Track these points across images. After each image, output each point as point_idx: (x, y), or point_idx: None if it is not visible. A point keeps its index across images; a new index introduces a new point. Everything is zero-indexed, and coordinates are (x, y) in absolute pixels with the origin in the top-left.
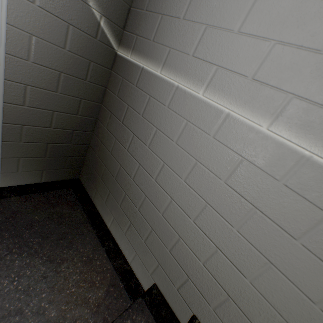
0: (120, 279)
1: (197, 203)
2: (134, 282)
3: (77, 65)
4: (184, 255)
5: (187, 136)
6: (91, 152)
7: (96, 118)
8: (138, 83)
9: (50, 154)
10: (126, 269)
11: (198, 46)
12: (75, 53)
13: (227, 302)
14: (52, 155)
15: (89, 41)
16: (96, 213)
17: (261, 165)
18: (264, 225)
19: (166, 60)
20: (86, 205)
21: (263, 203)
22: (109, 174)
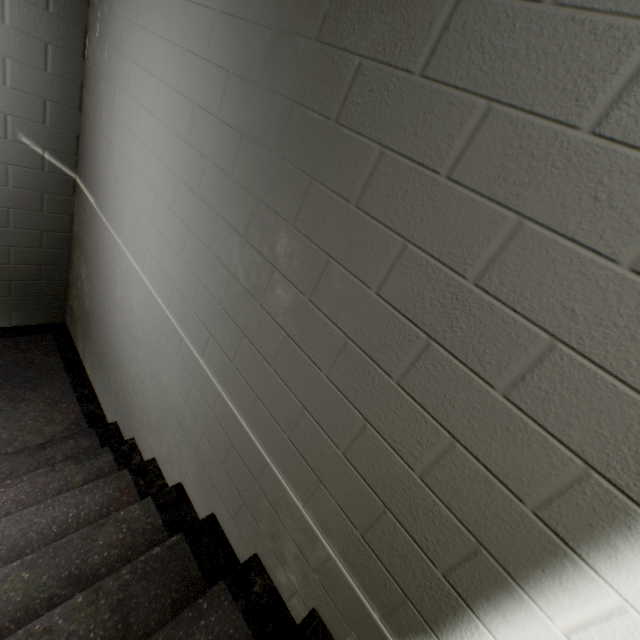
0: (86, 420)
1: (126, 336)
2: (103, 424)
3: (28, 199)
4: (126, 386)
5: (117, 275)
6: (71, 289)
7: (70, 250)
8: (91, 218)
9: (17, 293)
10: (98, 413)
11: (114, 195)
12: (22, 188)
13: (143, 416)
14: (19, 294)
15: (36, 175)
16: (77, 361)
17: (143, 301)
18: (148, 348)
19: (102, 201)
20: (66, 352)
21: (146, 330)
22: (84, 315)
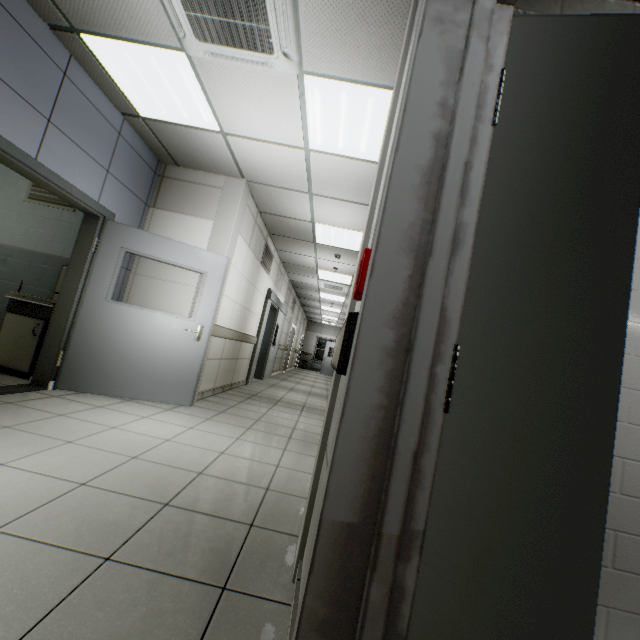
0: None
1: None
2: None
3: None
4: None
5: None
6: None
7: None
8: None
9: None
10: None
11: None
12: None
13: None
14: None
15: None
16: None
17: None
18: None
19: None
20: None
21: None
22: None
